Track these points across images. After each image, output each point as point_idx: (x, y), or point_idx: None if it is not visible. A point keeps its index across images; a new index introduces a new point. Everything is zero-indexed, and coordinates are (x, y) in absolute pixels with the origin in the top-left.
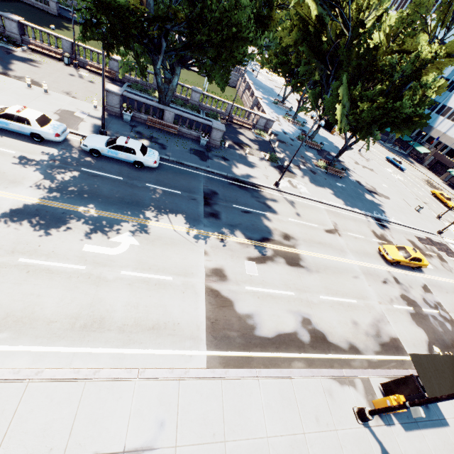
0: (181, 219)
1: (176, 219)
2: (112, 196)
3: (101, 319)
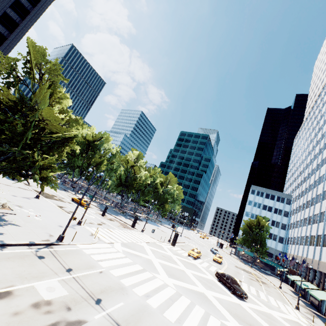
0: None
1: None
2: None
3: None
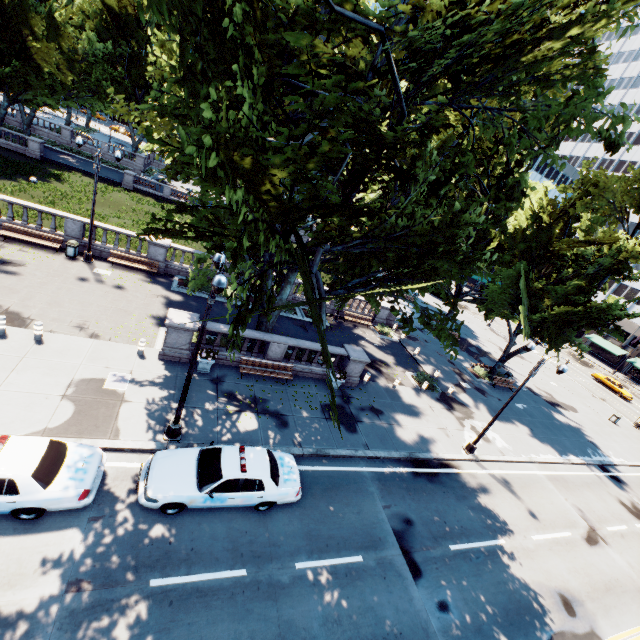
0: None
1: None
2: None
3: None
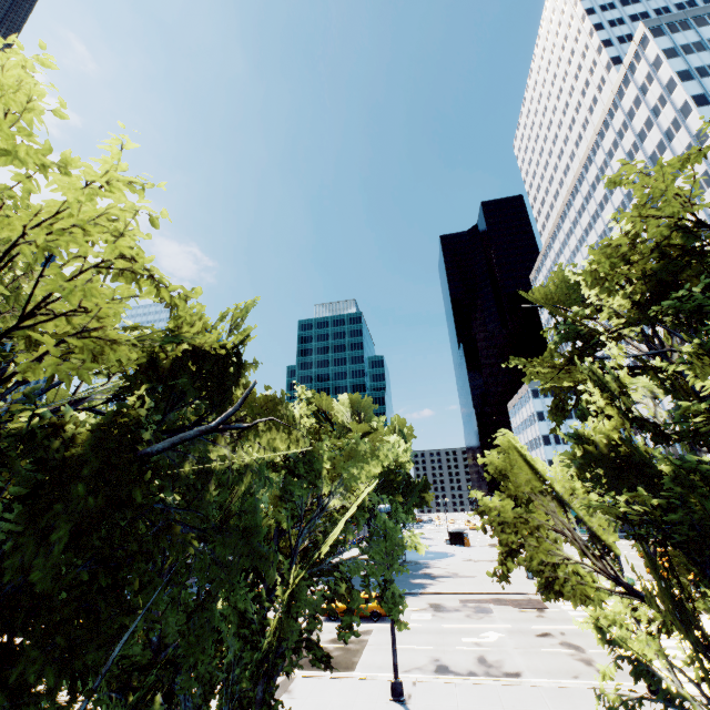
0: None
1: None
2: None
3: None
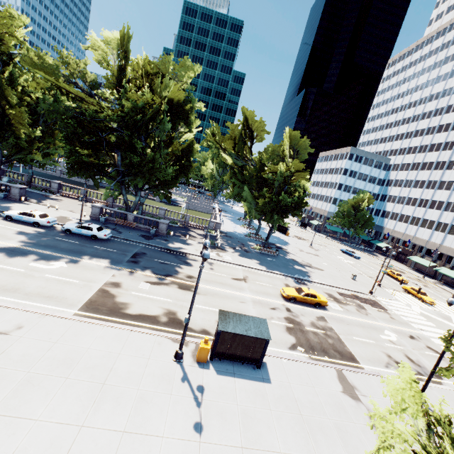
0: (107, 261)
1: (104, 260)
2: (66, 248)
3: (17, 289)
